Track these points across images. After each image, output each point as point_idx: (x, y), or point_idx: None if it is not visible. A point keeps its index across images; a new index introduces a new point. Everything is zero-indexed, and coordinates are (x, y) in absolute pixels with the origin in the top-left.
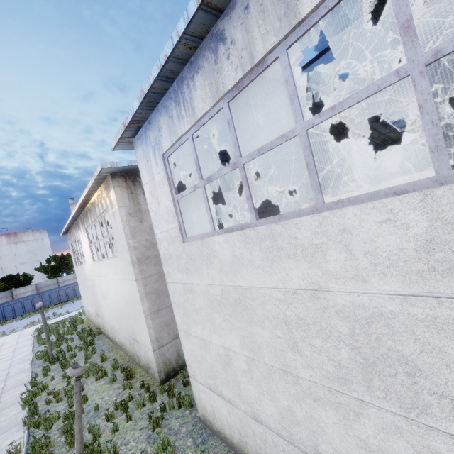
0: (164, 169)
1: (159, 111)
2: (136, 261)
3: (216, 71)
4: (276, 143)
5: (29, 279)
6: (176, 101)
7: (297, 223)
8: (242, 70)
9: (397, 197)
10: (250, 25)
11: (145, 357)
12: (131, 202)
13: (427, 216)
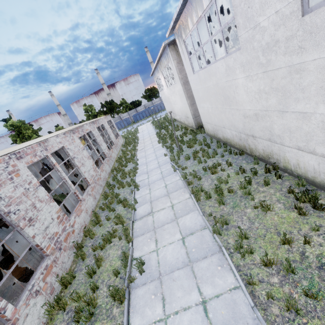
0: (184, 46)
1: (179, 22)
2: (183, 84)
3: (192, 15)
4: (206, 42)
5: (140, 103)
6: (184, 21)
7: (212, 66)
8: (197, 18)
9: (222, 60)
10: (196, 5)
11: (191, 122)
12: (177, 57)
13: (225, 64)
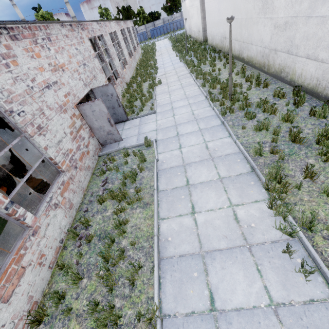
0: None
1: None
2: None
3: None
4: None
5: (159, 15)
6: None
7: None
8: None
9: None
10: None
11: (201, 36)
12: None
13: None
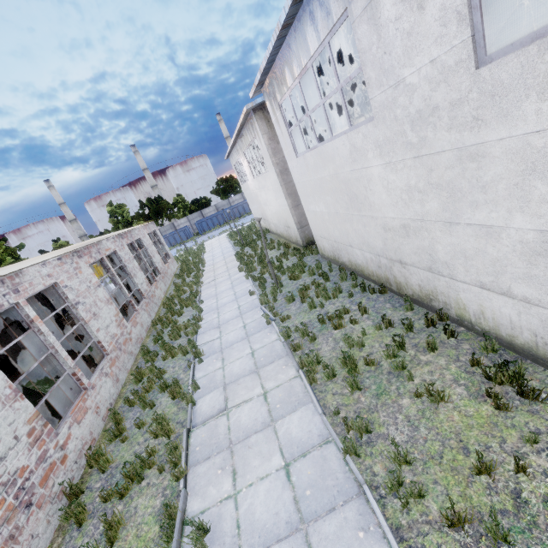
0: (280, 113)
1: (271, 75)
2: (279, 173)
3: (291, 64)
4: (317, 108)
5: (209, 201)
6: (278, 73)
7: (327, 146)
8: (300, 69)
9: (343, 136)
10: (298, 48)
11: (294, 236)
12: (269, 129)
13: (348, 143)
